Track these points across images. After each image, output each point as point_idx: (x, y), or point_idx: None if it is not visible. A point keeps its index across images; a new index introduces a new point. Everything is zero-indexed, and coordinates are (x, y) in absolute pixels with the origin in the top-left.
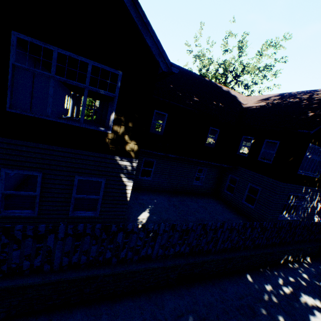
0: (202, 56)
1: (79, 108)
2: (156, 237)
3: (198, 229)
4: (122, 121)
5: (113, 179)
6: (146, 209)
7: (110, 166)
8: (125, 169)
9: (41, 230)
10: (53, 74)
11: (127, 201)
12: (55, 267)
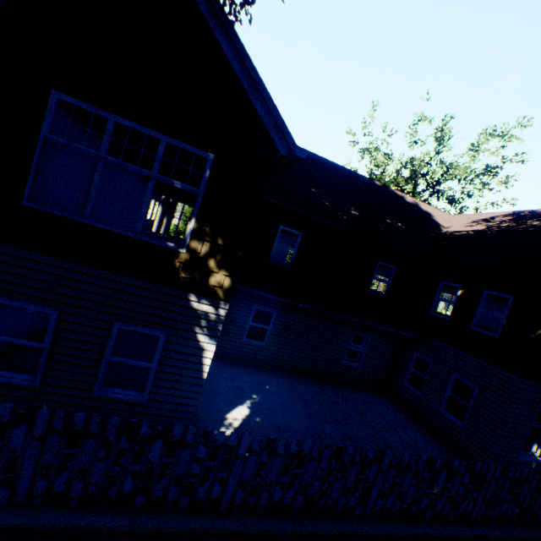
0: (374, 150)
1: (172, 219)
2: (233, 463)
3: (325, 458)
4: (206, 233)
5: (181, 334)
6: (246, 401)
7: (178, 311)
8: (204, 318)
9: (3, 415)
10: (104, 153)
11: (202, 380)
12: (20, 495)
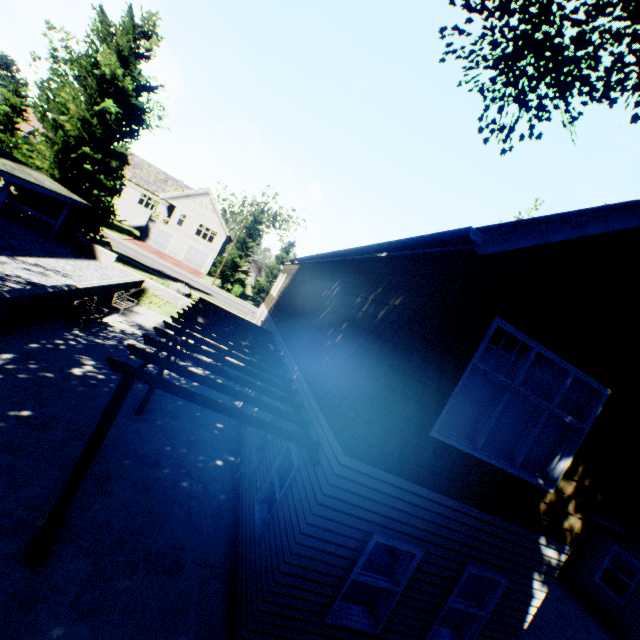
0: None
1: None
2: None
3: None
4: (576, 472)
5: (518, 579)
6: None
7: (524, 554)
8: (544, 563)
9: None
10: (516, 384)
11: (520, 630)
12: None
